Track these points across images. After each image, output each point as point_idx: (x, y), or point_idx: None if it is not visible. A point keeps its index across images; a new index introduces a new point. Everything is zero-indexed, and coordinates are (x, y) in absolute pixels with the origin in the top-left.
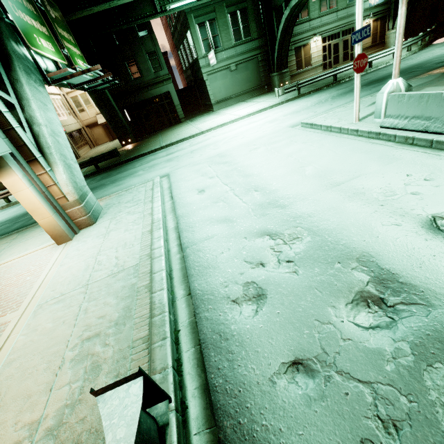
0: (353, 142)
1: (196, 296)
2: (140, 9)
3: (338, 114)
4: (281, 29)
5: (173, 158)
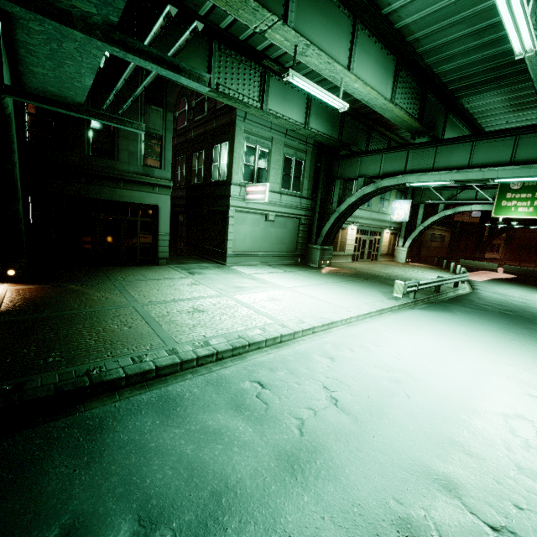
0: None
1: None
2: (182, 61)
3: None
4: (349, 202)
5: None
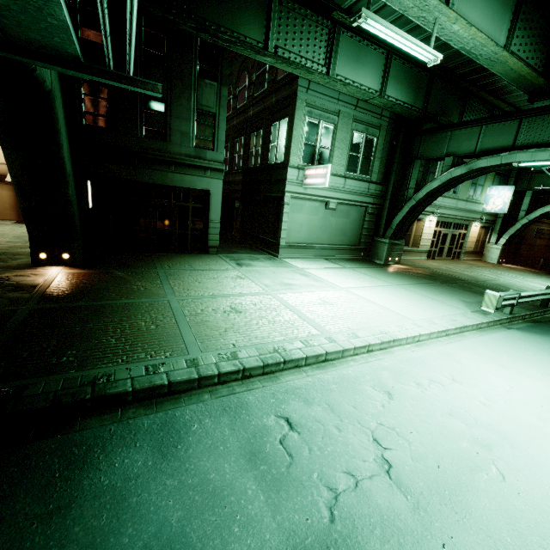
0: None
1: None
2: (236, 21)
3: None
4: (430, 188)
5: None
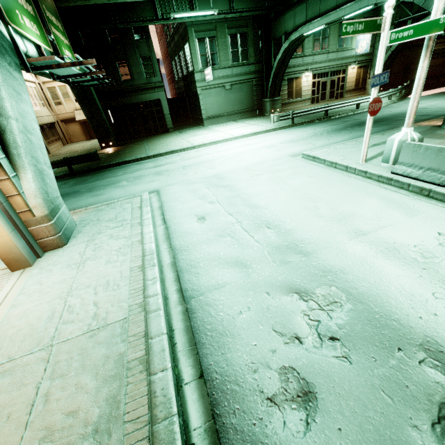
0: (365, 184)
1: (213, 383)
2: (140, 12)
3: (341, 150)
4: (278, 59)
5: (163, 171)
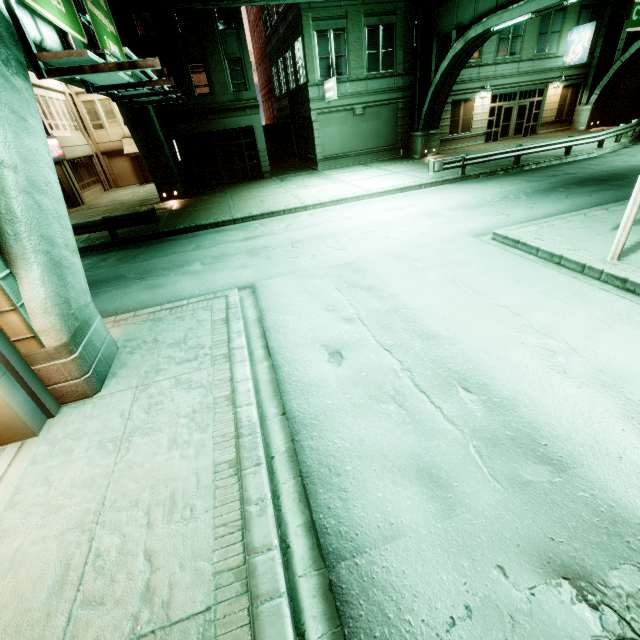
0: (629, 306)
1: None
2: None
3: (563, 232)
4: (443, 69)
5: (259, 250)
